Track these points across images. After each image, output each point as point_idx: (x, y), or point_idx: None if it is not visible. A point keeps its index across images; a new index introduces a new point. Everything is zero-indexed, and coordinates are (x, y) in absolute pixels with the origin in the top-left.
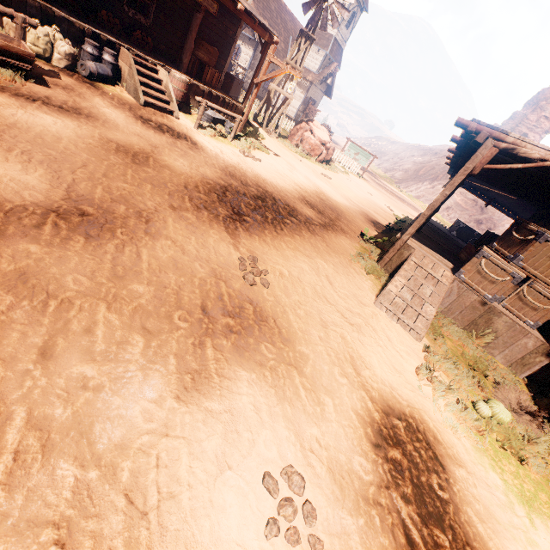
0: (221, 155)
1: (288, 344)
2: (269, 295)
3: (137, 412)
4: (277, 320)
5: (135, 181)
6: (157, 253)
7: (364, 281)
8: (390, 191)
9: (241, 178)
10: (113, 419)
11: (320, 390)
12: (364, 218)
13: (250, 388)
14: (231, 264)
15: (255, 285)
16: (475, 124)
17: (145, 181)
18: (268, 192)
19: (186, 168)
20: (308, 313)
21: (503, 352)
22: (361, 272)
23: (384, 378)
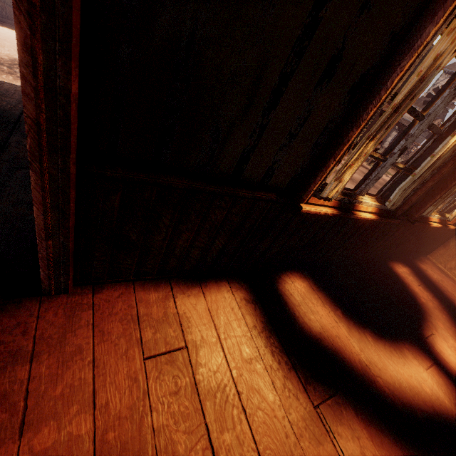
0: None
1: None
2: None
3: None
4: None
5: None
6: None
7: None
8: None
9: None
10: None
11: None
12: None
13: None
14: None
15: None
16: None
17: None
18: None
19: None
20: None
21: None
22: None
23: None
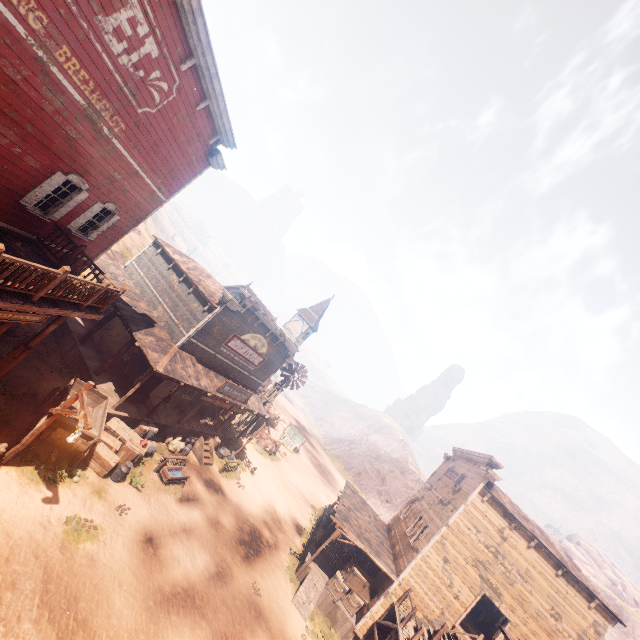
0: (232, 496)
1: (267, 622)
2: (261, 601)
3: (247, 638)
4: (264, 613)
5: (221, 545)
6: (236, 586)
7: (289, 587)
8: (316, 457)
9: (242, 516)
10: (245, 639)
11: (275, 639)
12: (293, 524)
13: (262, 635)
14: (251, 587)
15: (257, 597)
16: (335, 520)
17: (223, 543)
18: (252, 524)
19: (227, 523)
20: (271, 609)
21: (340, 630)
22: (288, 581)
23: (291, 637)
